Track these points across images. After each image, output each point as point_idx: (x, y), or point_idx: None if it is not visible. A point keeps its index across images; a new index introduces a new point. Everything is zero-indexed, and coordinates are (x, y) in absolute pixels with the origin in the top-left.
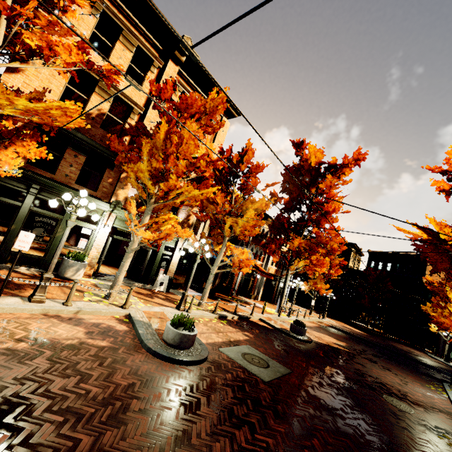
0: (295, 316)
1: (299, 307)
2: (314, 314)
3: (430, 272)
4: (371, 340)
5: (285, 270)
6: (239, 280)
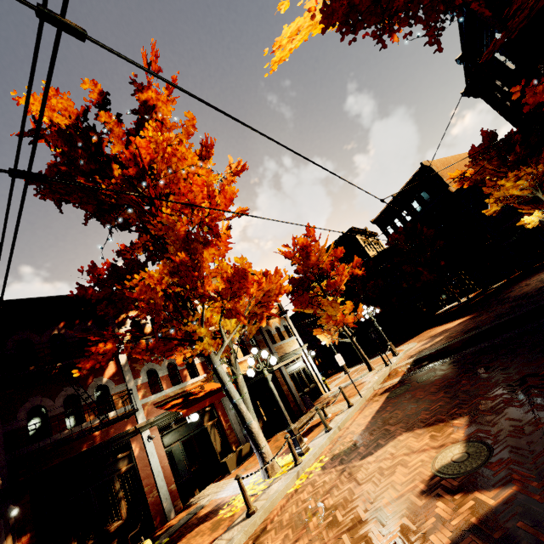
0: (329, 422)
1: (356, 369)
2: (380, 361)
3: (430, 43)
4: (488, 324)
5: (275, 341)
6: (165, 463)
